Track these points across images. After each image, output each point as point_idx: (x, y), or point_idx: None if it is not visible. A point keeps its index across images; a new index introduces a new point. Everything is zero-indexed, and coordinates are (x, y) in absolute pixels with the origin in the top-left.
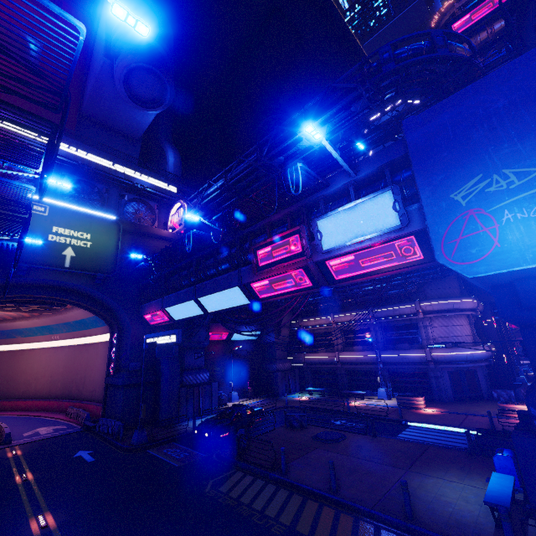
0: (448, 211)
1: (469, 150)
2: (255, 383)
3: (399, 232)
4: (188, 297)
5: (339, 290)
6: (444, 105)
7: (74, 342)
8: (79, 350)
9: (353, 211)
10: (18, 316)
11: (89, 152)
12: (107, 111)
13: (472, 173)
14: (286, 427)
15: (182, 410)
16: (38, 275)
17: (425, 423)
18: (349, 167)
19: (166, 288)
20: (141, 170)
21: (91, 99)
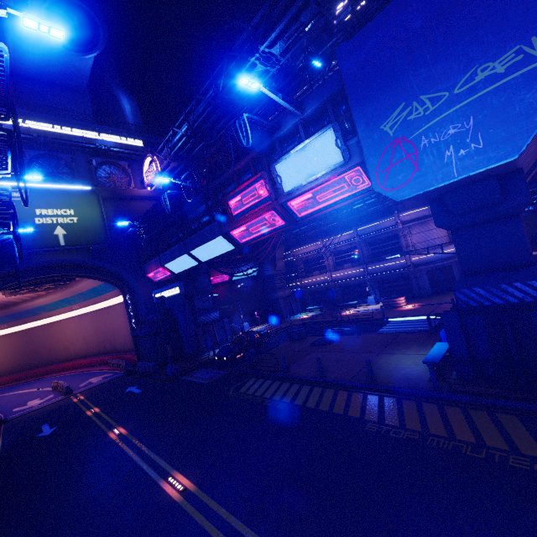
0: (380, 142)
1: (393, 78)
2: (262, 312)
3: (345, 166)
4: (181, 252)
5: (321, 217)
6: (371, 28)
7: (93, 308)
8: (100, 314)
9: (304, 152)
10: (35, 295)
11: (39, 120)
12: (40, 63)
13: (397, 102)
14: (289, 341)
15: (203, 345)
16: (40, 257)
17: (403, 317)
18: (294, 108)
19: (159, 247)
20: (99, 129)
21: (17, 51)
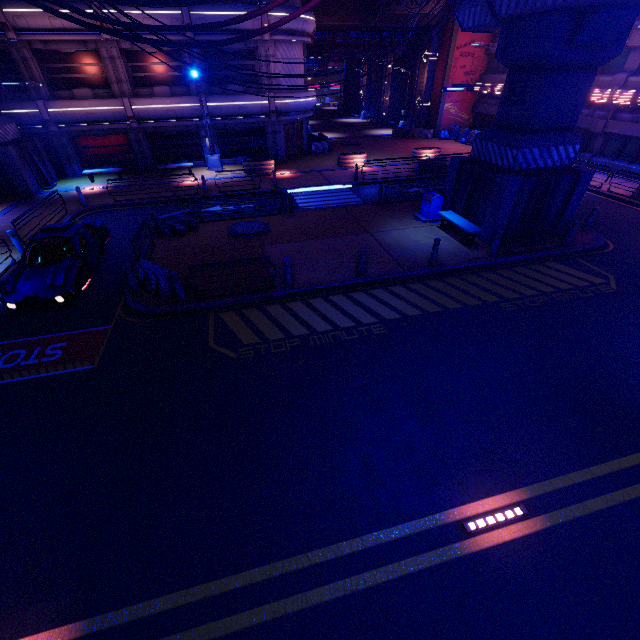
0: None
1: None
2: None
3: None
4: None
5: None
6: None
7: None
8: None
9: None
10: None
11: None
12: None
13: None
14: (164, 237)
15: None
16: None
17: (304, 187)
18: None
19: None
20: None
21: None
